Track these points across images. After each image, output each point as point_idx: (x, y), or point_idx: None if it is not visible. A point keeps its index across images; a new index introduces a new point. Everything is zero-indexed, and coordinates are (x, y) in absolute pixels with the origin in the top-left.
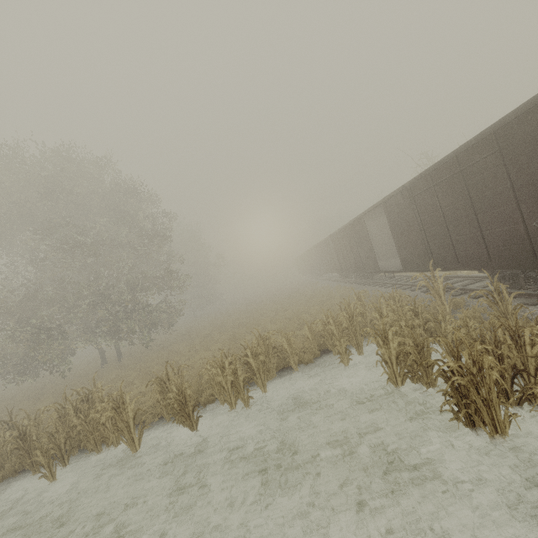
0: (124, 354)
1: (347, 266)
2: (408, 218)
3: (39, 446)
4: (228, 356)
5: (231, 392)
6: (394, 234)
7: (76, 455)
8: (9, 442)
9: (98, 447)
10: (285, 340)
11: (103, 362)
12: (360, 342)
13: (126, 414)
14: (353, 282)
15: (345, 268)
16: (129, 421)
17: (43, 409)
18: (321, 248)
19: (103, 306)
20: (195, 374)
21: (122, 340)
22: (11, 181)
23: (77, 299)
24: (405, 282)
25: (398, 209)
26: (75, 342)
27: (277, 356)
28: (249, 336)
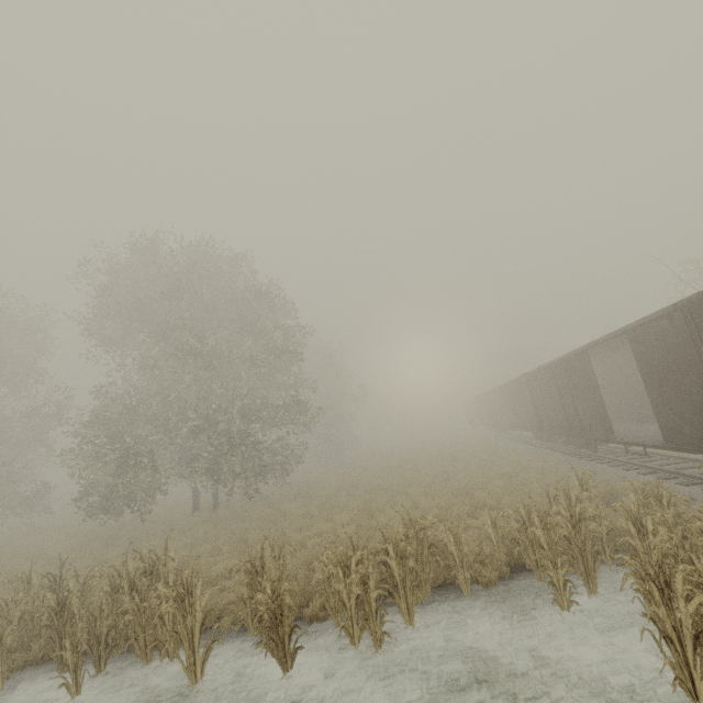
0: (222, 501)
1: (551, 423)
2: (681, 359)
3: (70, 634)
4: (357, 546)
5: (355, 613)
6: (649, 382)
7: (119, 655)
8: (41, 614)
9: (148, 654)
10: (452, 538)
11: (195, 508)
12: (591, 569)
13: (192, 614)
14: (559, 451)
15: (546, 426)
16: (193, 627)
17: (97, 571)
18: (507, 391)
19: (208, 433)
20: (305, 559)
21: (221, 483)
22: (140, 275)
23: (180, 420)
24: (662, 466)
25: (659, 343)
26: (166, 475)
27: (435, 561)
28: (390, 511)
